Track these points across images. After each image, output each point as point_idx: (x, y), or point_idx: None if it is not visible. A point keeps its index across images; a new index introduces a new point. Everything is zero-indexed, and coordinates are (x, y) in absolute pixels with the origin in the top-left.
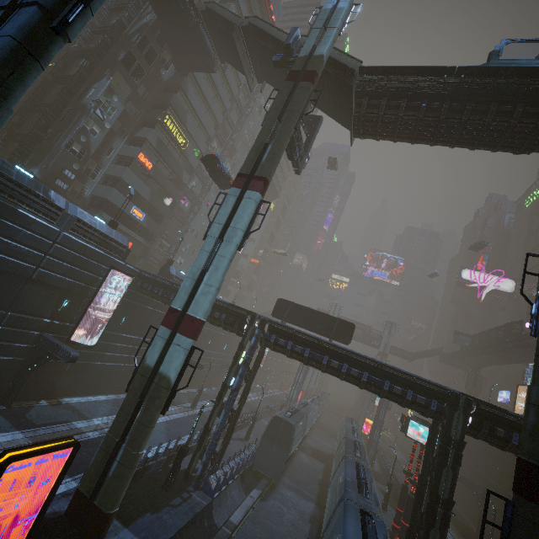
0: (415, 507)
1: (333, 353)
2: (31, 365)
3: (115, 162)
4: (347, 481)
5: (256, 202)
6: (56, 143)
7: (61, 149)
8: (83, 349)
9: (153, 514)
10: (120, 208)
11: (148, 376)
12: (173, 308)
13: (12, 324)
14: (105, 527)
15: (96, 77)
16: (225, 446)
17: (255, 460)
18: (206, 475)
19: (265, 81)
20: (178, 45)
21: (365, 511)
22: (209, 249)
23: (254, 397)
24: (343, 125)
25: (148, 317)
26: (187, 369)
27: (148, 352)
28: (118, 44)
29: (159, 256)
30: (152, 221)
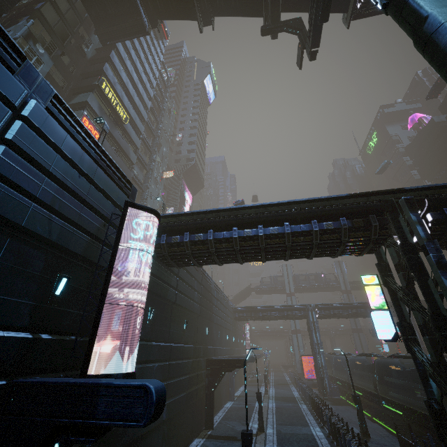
0: None
1: None
2: None
3: None
4: None
5: None
6: None
7: None
8: None
9: None
10: None
11: None
12: None
13: None
14: None
15: (7, 24)
16: None
17: None
18: None
19: (216, 16)
20: (101, 10)
21: None
22: None
23: (271, 389)
24: (333, 12)
25: (171, 307)
26: None
27: None
28: (29, 2)
29: None
30: None
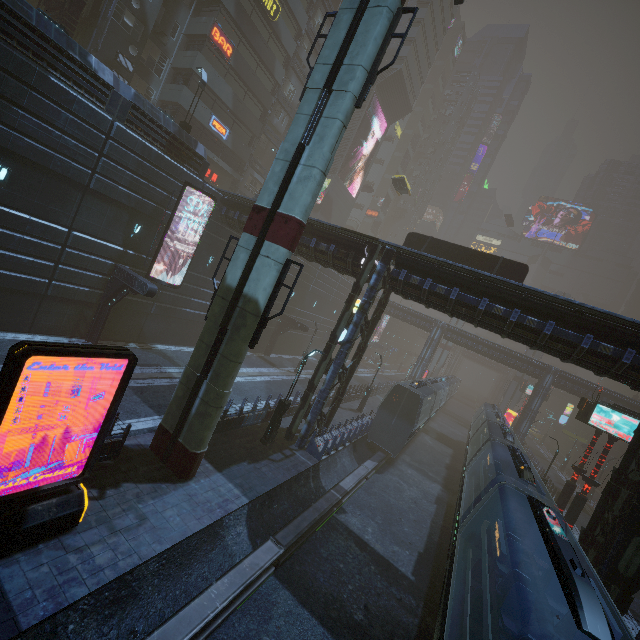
0: (601, 507)
1: (498, 294)
2: (110, 300)
3: (184, 49)
4: (496, 464)
5: (389, 12)
6: (102, 11)
7: (108, 20)
8: (168, 291)
9: (250, 465)
10: (195, 118)
11: (230, 299)
12: (259, 207)
13: (79, 247)
14: (193, 466)
15: None
16: (334, 409)
17: (370, 431)
18: (312, 436)
19: None
20: None
21: (536, 499)
22: (309, 111)
23: (368, 374)
24: None
25: None
26: (289, 332)
27: (228, 269)
28: None
29: (251, 196)
30: (238, 140)
